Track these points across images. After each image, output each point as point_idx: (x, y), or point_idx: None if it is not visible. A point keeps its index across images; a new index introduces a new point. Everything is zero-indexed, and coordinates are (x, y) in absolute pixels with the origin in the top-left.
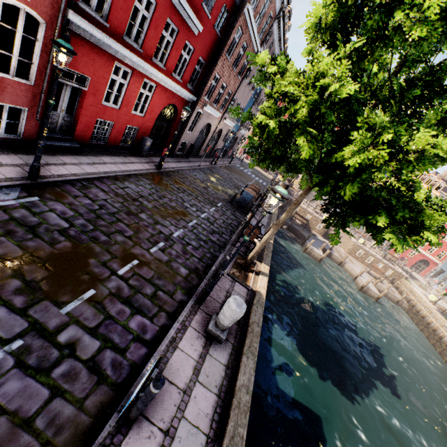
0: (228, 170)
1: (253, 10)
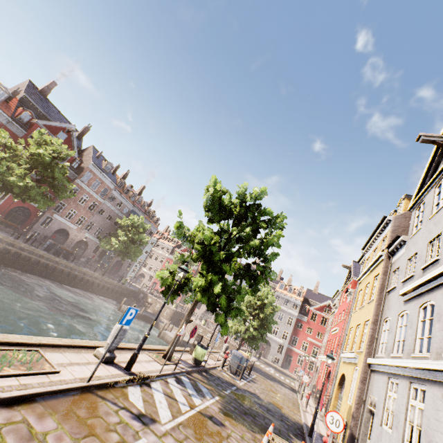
0: (89, 267)
1: (86, 183)
